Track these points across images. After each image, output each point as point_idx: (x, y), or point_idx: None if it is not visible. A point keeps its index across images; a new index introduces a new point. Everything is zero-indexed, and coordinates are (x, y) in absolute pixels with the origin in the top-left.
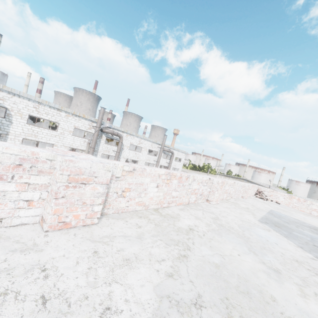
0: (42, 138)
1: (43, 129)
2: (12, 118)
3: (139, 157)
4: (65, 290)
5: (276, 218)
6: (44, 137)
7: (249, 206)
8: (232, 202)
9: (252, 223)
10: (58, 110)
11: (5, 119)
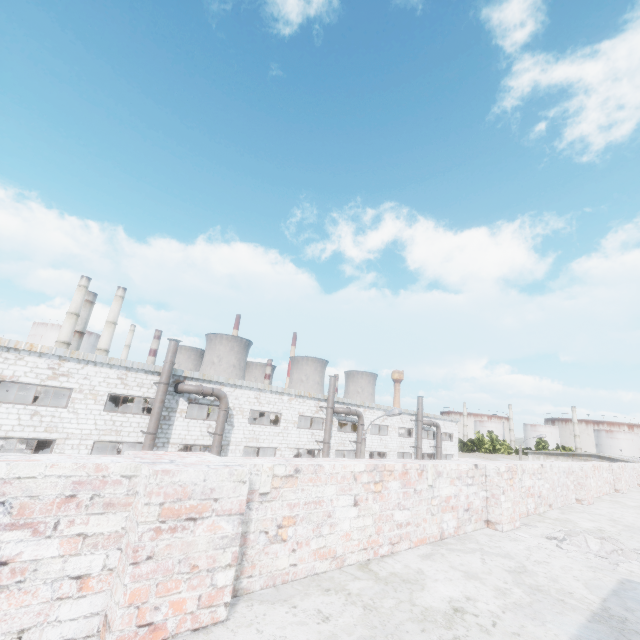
0: (264, 441)
1: (265, 427)
2: (234, 419)
3: (387, 444)
4: (635, 516)
5: None
6: (266, 439)
7: None
8: (636, 491)
9: None
10: (280, 394)
11: (227, 422)
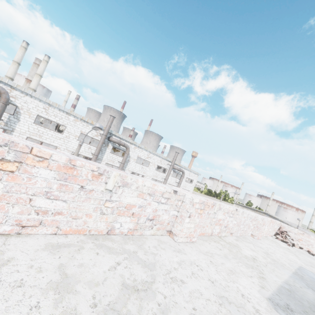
0: (46, 139)
1: (49, 131)
2: (20, 116)
3: (146, 172)
4: None
5: (311, 291)
6: (49, 139)
7: (258, 254)
8: (228, 242)
9: (248, 310)
10: (67, 114)
11: (14, 116)
